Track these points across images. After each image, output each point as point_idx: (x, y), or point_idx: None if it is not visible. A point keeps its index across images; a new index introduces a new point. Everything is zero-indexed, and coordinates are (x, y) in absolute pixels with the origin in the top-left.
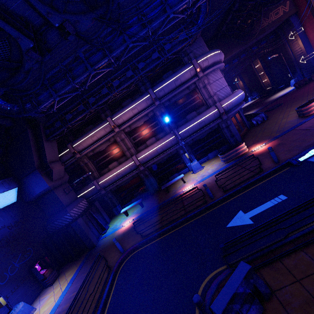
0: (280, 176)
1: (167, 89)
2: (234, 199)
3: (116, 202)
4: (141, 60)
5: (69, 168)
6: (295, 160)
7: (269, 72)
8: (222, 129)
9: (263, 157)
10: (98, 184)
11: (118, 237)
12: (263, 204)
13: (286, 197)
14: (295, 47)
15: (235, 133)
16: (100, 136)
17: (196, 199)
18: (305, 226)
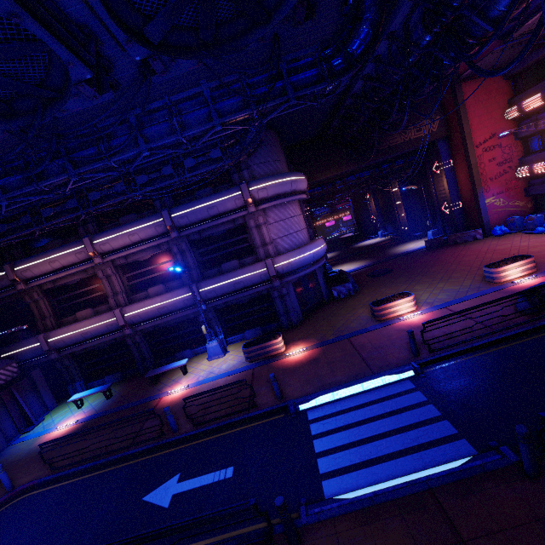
0: (264, 427)
1: (193, 217)
2: (193, 446)
3: (77, 375)
4: (144, 170)
5: (6, 301)
6: (294, 405)
7: (408, 204)
8: (274, 298)
9: (281, 377)
10: (46, 341)
11: (34, 451)
12: (205, 474)
13: (231, 475)
14: (439, 185)
15: (292, 309)
16: (68, 264)
17: (150, 428)
18: (195, 544)
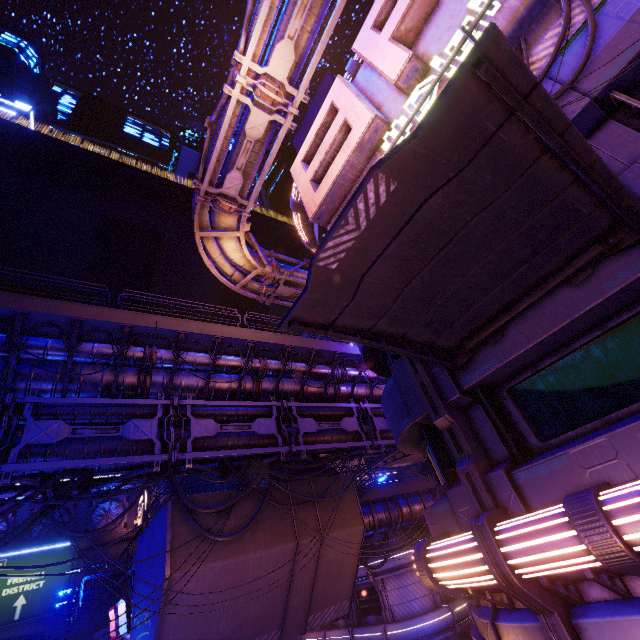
0: None
1: None
2: None
3: None
4: None
5: None
6: None
7: None
8: None
9: None
10: (301, 639)
11: None
12: None
13: None
14: None
15: None
16: None
17: None
18: None
